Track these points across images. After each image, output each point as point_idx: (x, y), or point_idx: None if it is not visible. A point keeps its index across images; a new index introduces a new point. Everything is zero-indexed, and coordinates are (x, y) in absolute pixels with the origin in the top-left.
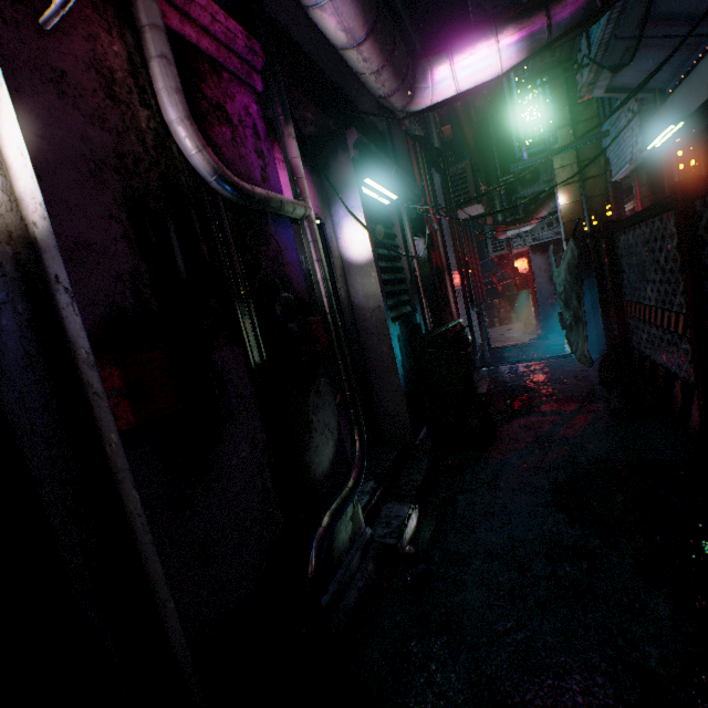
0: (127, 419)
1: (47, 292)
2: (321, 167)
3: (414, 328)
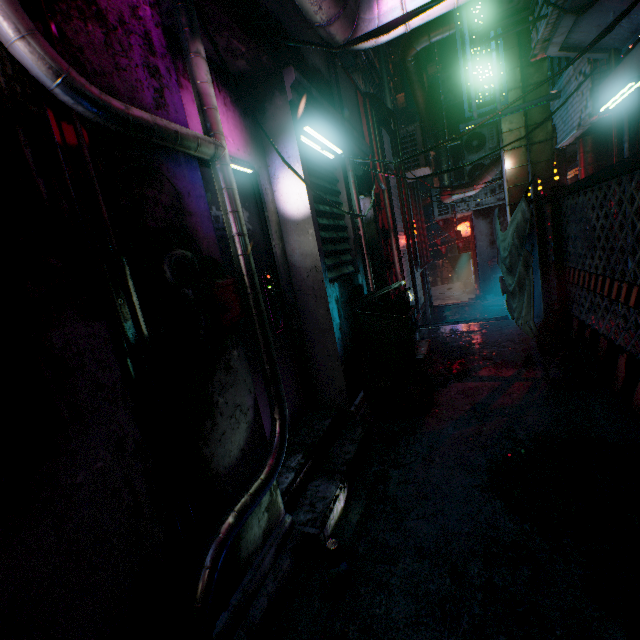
0: None
1: None
2: (256, 111)
3: (355, 288)
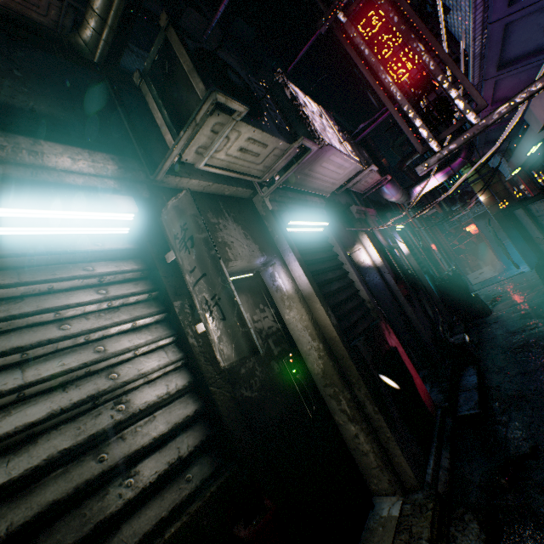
0: (405, 293)
1: (381, 275)
2: None
3: (431, 276)
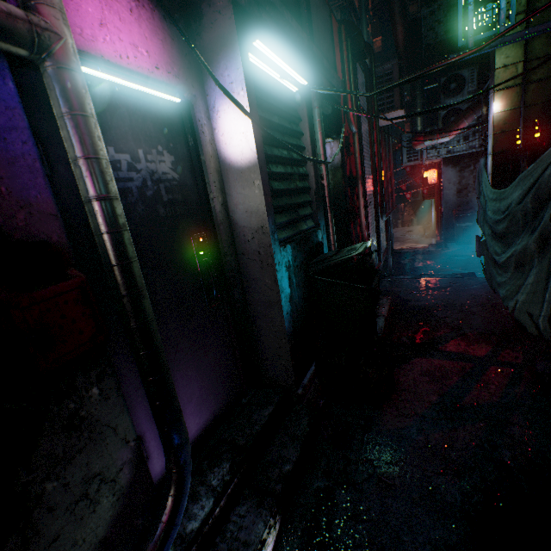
0: None
1: None
2: (191, 16)
3: (313, 247)
